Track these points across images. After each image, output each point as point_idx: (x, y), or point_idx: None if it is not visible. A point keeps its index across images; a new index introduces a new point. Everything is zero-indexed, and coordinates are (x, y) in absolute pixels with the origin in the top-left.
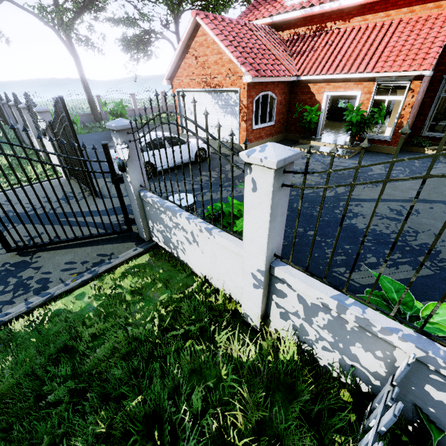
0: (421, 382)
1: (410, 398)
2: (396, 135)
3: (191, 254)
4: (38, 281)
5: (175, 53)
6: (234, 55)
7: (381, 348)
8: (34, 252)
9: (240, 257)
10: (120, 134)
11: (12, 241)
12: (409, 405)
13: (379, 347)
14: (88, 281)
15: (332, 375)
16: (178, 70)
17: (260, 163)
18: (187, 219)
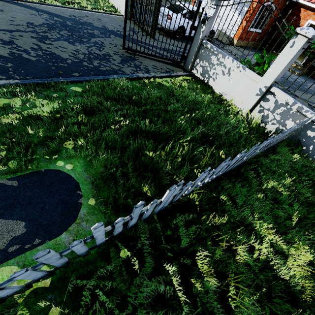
0: (307, 130)
1: (298, 137)
2: None
3: (220, 81)
4: (144, 68)
5: None
6: None
7: (300, 119)
8: (134, 54)
9: (255, 82)
10: None
11: (119, 44)
12: (295, 140)
13: (299, 119)
14: (167, 77)
15: (271, 132)
16: None
17: (304, 34)
18: (233, 60)
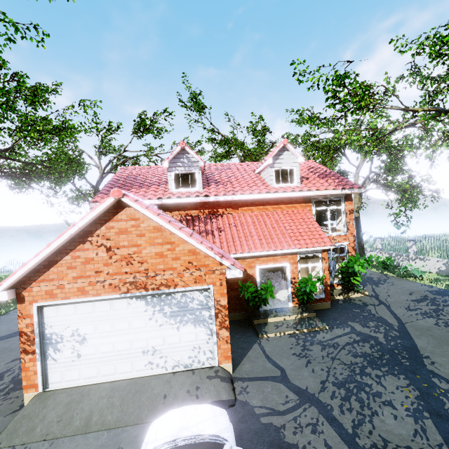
0: None
1: None
2: (326, 292)
3: None
4: None
5: (51, 243)
6: (206, 246)
7: None
8: None
9: None
10: None
11: None
12: None
13: None
14: None
15: None
16: (50, 269)
17: None
18: None
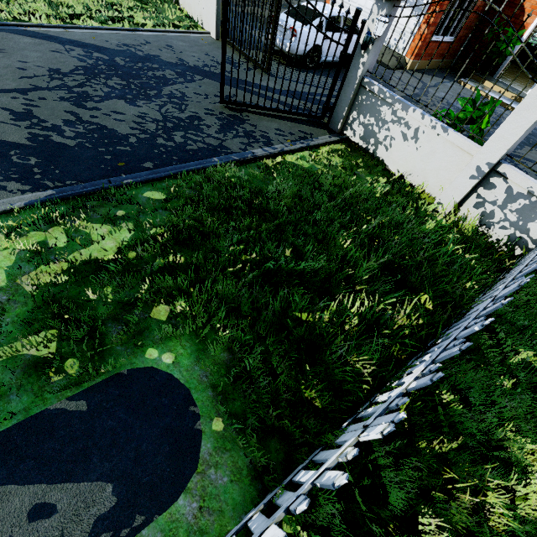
0: None
1: None
2: None
3: (398, 151)
4: (262, 137)
5: None
6: None
7: None
8: (240, 111)
9: (467, 155)
10: (389, 5)
11: (211, 94)
12: None
13: None
14: (303, 150)
15: (499, 242)
16: None
17: None
18: (423, 114)
